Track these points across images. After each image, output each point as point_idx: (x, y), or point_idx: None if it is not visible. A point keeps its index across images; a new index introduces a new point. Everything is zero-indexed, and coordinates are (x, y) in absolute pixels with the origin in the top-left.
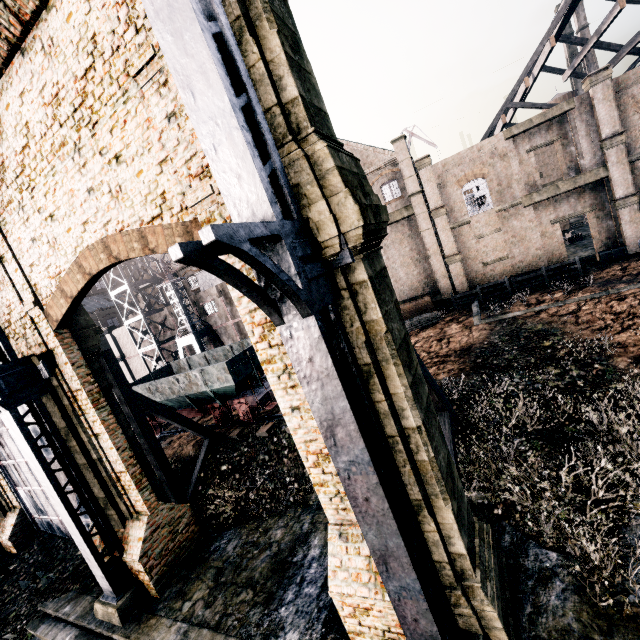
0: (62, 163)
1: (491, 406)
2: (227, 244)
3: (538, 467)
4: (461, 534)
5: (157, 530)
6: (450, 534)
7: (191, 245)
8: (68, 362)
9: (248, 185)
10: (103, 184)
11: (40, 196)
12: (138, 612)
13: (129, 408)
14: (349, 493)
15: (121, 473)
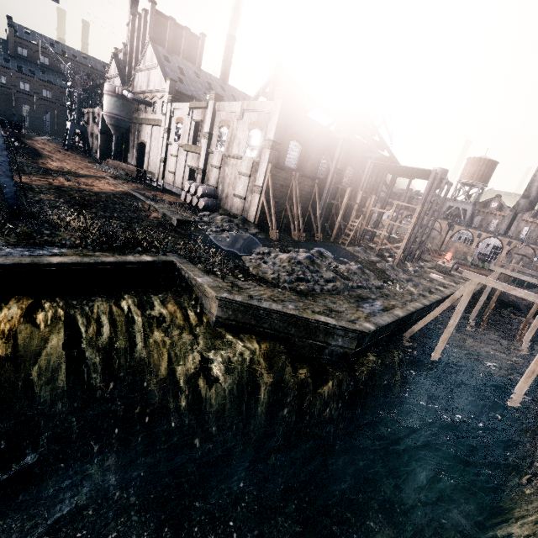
0: None
1: None
2: None
3: None
4: None
5: None
6: None
7: None
8: None
9: None
10: None
11: None
12: None
13: None
14: None
15: None
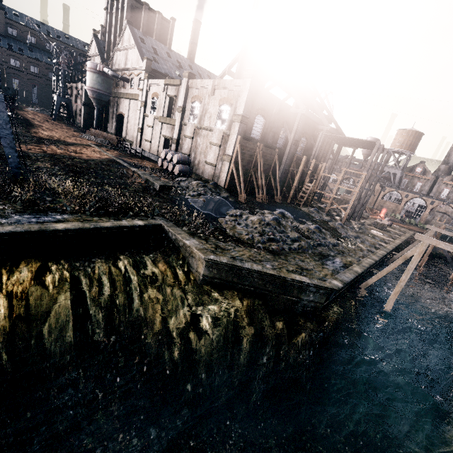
0: None
1: None
2: None
3: None
4: None
5: None
6: None
7: None
8: None
9: None
10: None
11: None
12: None
13: None
14: None
15: None
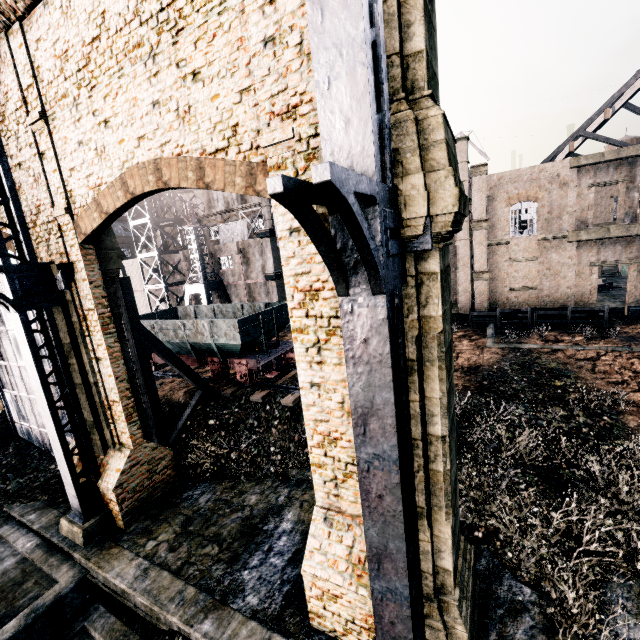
0: (132, 66)
1: (491, 430)
2: (337, 190)
3: (529, 502)
4: (453, 551)
5: (136, 465)
6: (441, 548)
7: (291, 181)
8: (87, 279)
9: (356, 133)
10: (171, 100)
11: (99, 97)
12: (102, 538)
13: (134, 341)
14: (363, 485)
15: (114, 402)
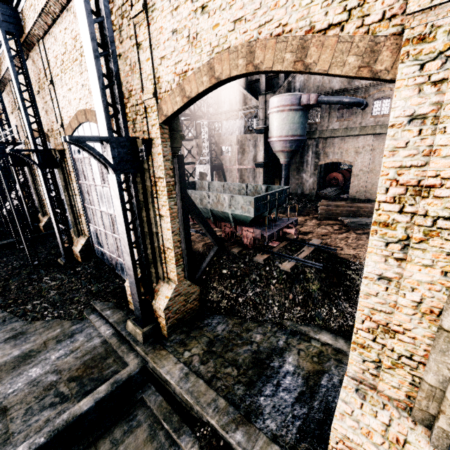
0: None
1: None
2: None
3: None
4: None
5: (178, 296)
6: None
7: None
8: (161, 153)
9: None
10: None
11: None
12: (153, 340)
13: (181, 204)
14: None
15: (168, 249)
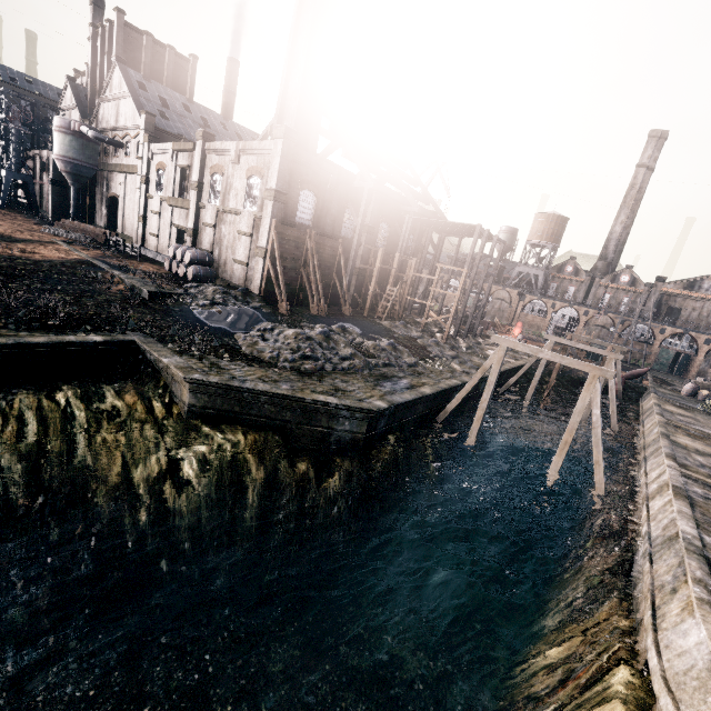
0: None
1: None
2: None
3: None
4: None
5: None
6: None
7: None
8: None
9: None
10: None
11: None
12: None
13: None
14: None
15: None
